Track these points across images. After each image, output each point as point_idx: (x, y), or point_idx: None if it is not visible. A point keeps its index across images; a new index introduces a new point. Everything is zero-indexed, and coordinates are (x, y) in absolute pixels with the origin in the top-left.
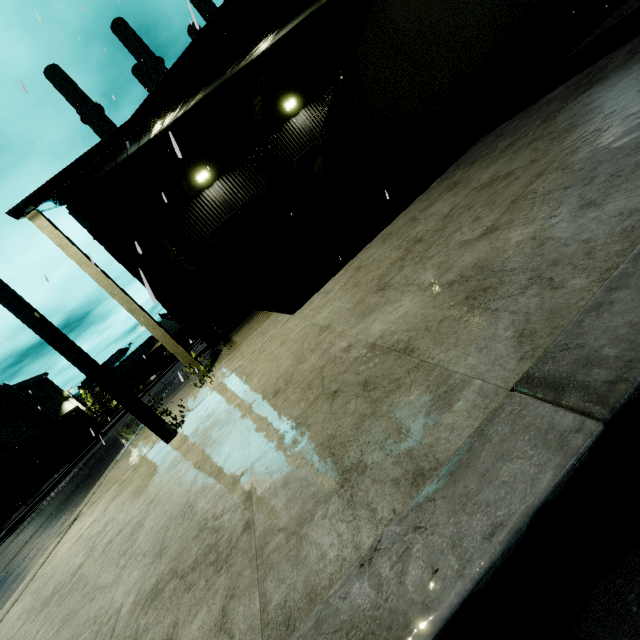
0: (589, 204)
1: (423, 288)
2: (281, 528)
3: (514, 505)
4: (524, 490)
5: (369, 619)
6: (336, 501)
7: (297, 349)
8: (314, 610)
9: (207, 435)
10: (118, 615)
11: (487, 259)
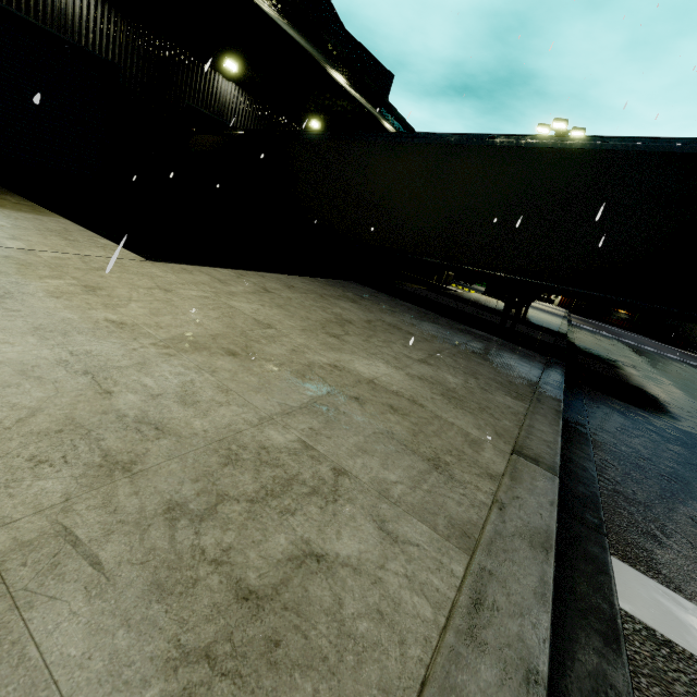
0: (485, 390)
1: (393, 366)
2: (396, 481)
3: (552, 496)
4: (551, 492)
5: (527, 530)
6: (440, 475)
7: (224, 319)
8: (489, 527)
9: (44, 326)
10: (71, 537)
11: (439, 379)
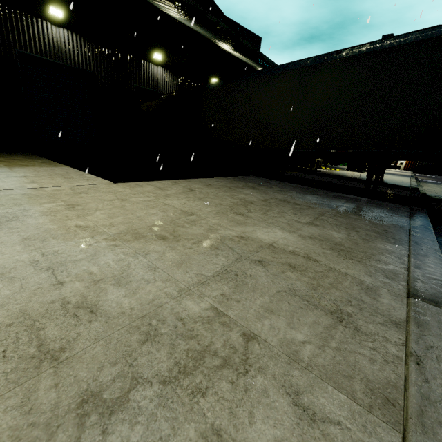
0: (367, 240)
1: (287, 230)
2: (304, 341)
3: None
4: None
5: None
6: (345, 329)
7: (160, 213)
8: (413, 390)
9: (30, 237)
10: None
11: (326, 236)
